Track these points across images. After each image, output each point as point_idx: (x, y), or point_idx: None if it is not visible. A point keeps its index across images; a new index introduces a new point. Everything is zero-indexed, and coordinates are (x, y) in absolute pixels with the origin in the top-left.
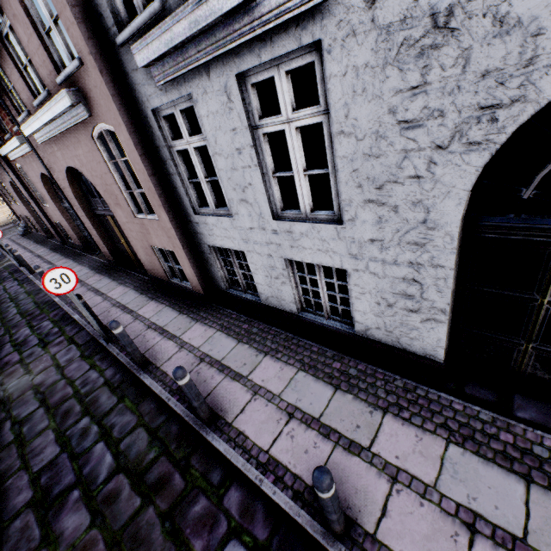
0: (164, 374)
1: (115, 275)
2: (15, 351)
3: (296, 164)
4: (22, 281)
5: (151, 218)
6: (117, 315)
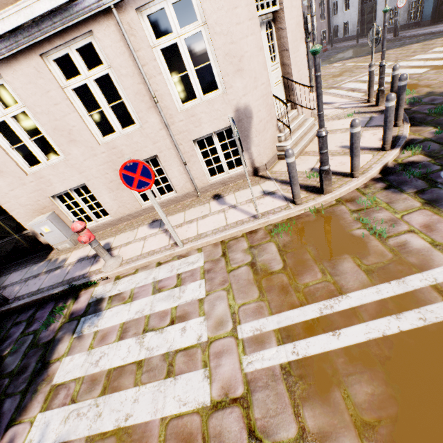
0: None
1: None
2: None
3: (347, 2)
4: None
5: (324, 21)
6: None
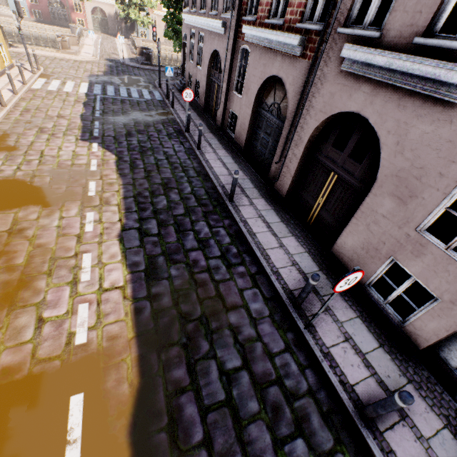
0: (392, 453)
1: (283, 215)
2: (201, 250)
3: None
4: (188, 150)
5: (456, 259)
6: (301, 285)
